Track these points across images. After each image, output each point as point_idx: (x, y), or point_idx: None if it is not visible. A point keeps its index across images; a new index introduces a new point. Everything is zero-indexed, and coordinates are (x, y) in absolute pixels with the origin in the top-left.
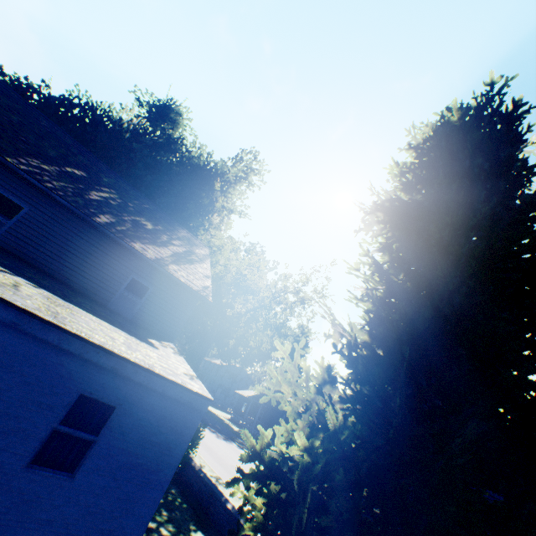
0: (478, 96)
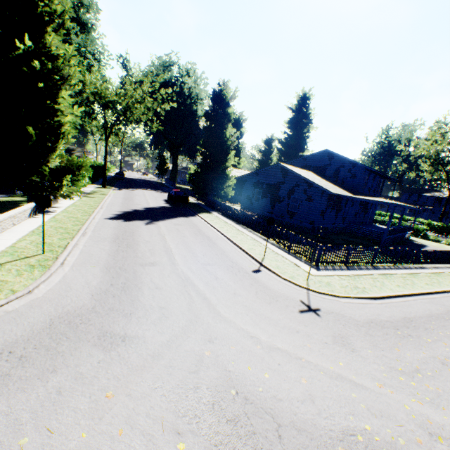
0: None
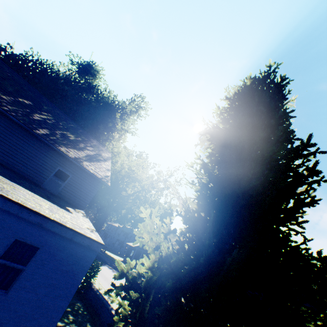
0: (262, 72)
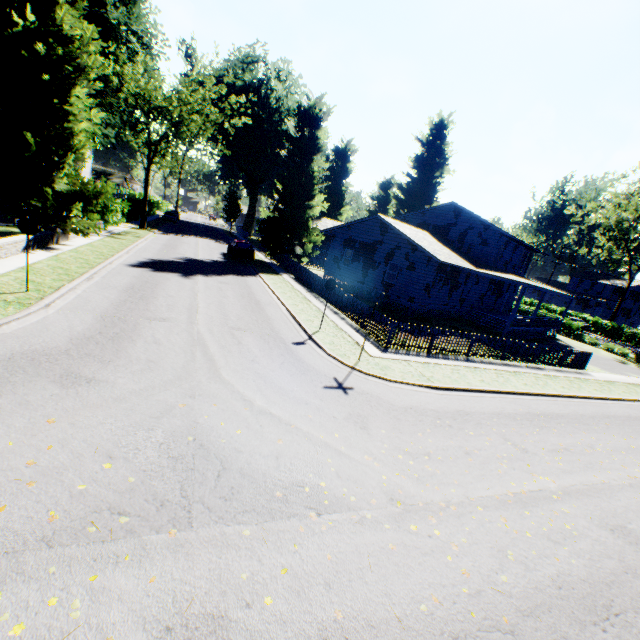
0: None
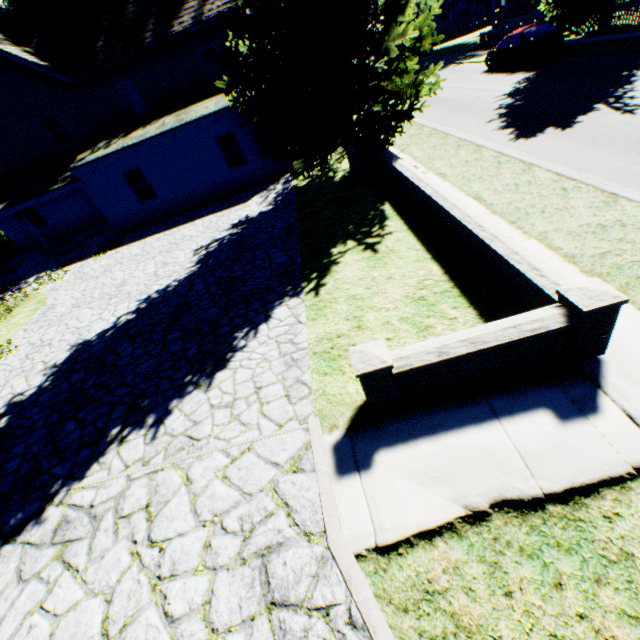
0: None
